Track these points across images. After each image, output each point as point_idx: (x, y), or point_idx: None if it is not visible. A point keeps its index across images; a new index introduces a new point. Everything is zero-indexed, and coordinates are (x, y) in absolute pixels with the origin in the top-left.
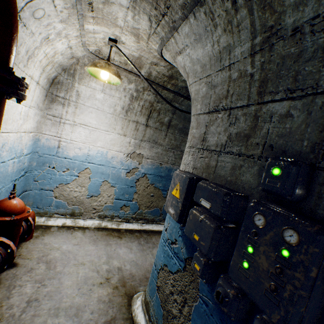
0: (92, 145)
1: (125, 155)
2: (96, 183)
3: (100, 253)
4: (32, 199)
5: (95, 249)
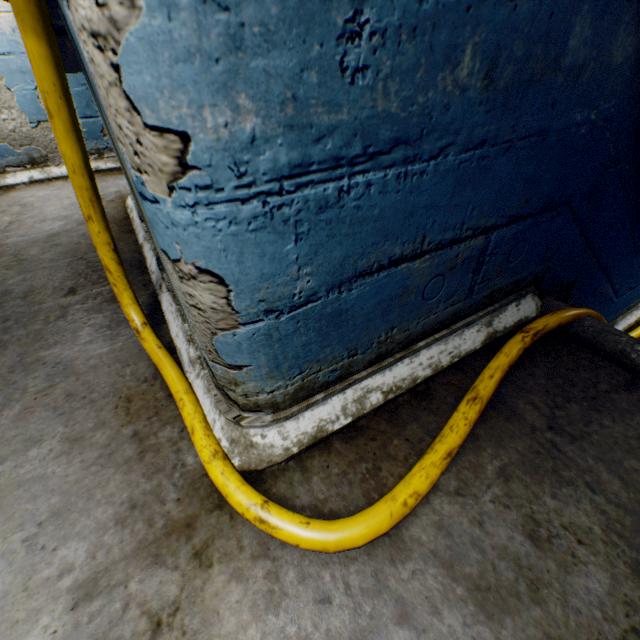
0: None
1: None
2: (27, 95)
3: None
4: None
5: None
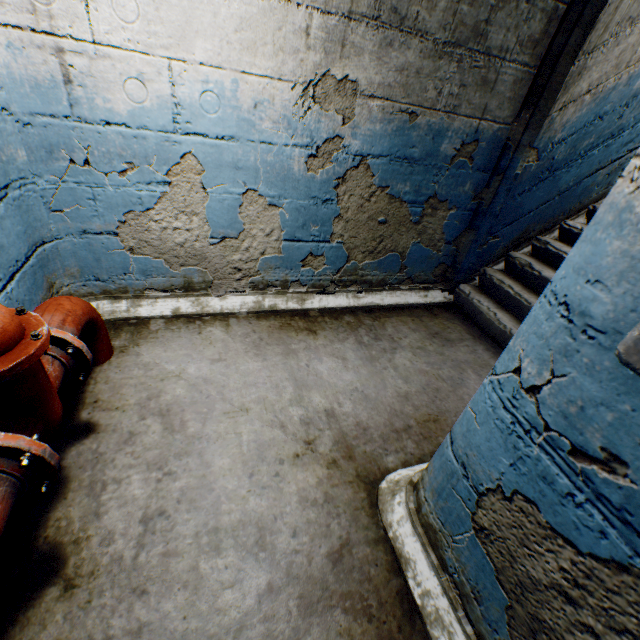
0: (177, 59)
1: (297, 90)
2: (226, 199)
3: (277, 379)
4: (74, 262)
5: (264, 369)
